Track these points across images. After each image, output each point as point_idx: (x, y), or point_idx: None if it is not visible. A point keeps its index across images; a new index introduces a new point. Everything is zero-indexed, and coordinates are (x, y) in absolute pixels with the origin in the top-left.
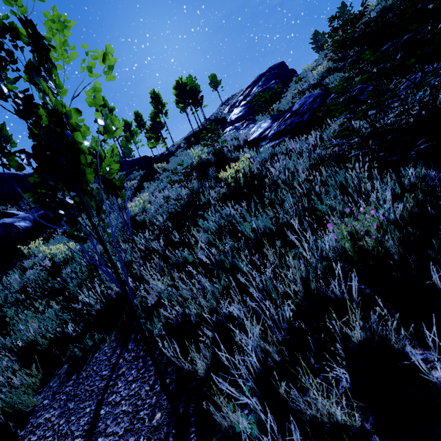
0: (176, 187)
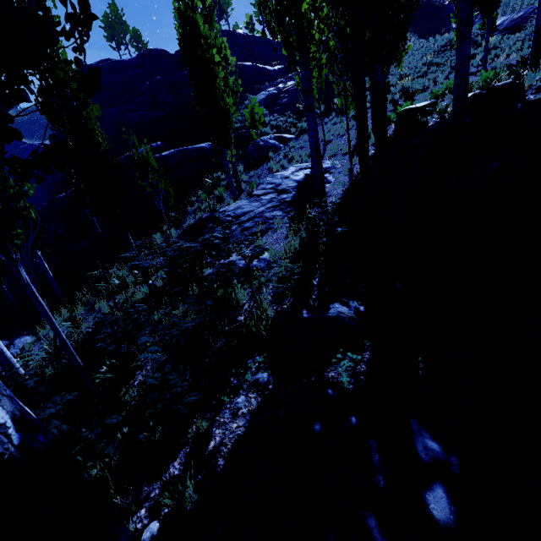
0: (445, 52)
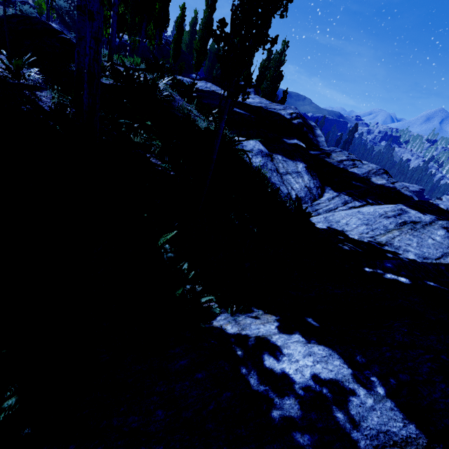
0: None
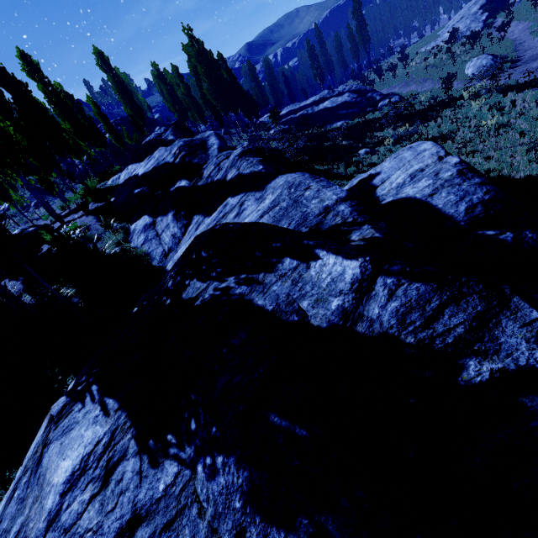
0: None
